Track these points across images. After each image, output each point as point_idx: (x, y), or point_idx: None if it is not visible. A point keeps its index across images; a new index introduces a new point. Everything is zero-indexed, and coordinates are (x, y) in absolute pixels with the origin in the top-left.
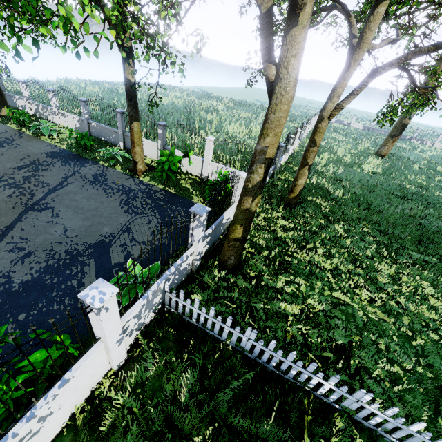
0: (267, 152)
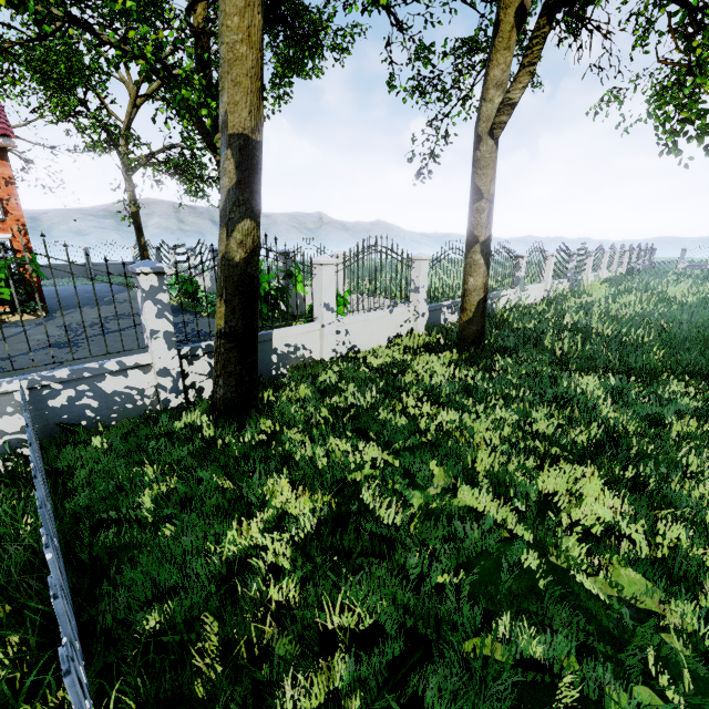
0: (229, 121)
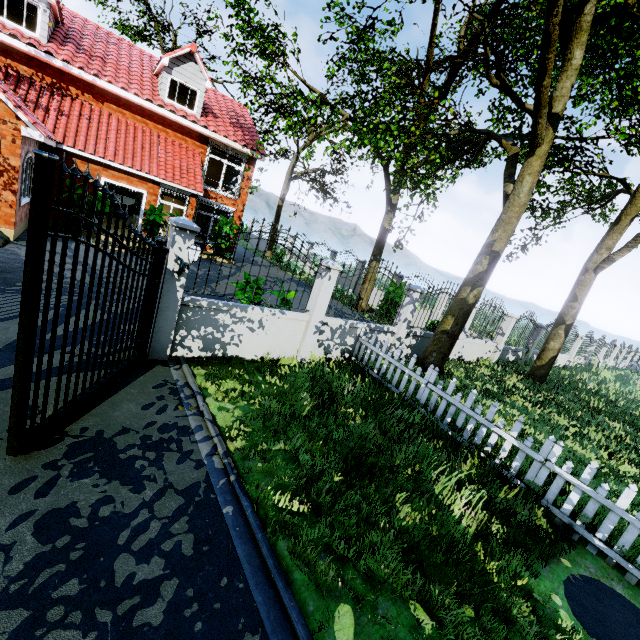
0: (494, 245)
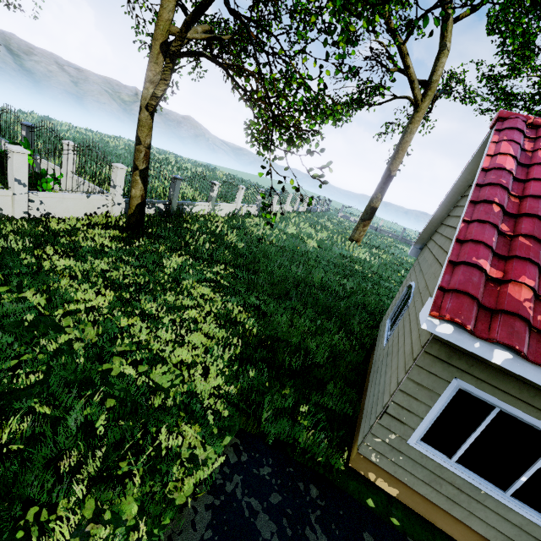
0: None
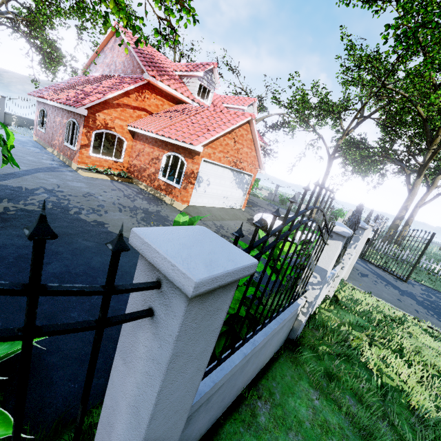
0: (407, 206)
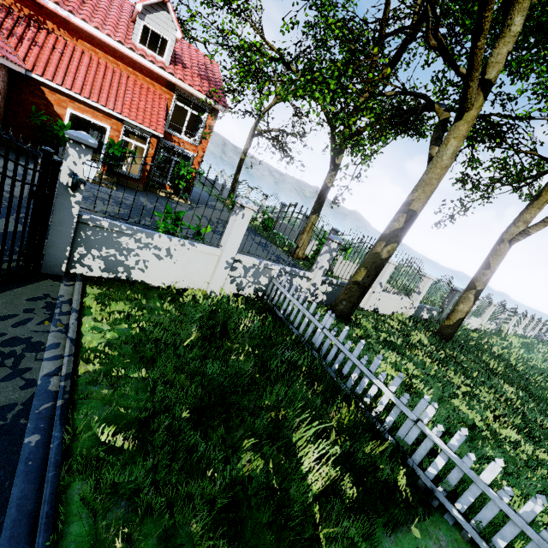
0: (412, 204)
